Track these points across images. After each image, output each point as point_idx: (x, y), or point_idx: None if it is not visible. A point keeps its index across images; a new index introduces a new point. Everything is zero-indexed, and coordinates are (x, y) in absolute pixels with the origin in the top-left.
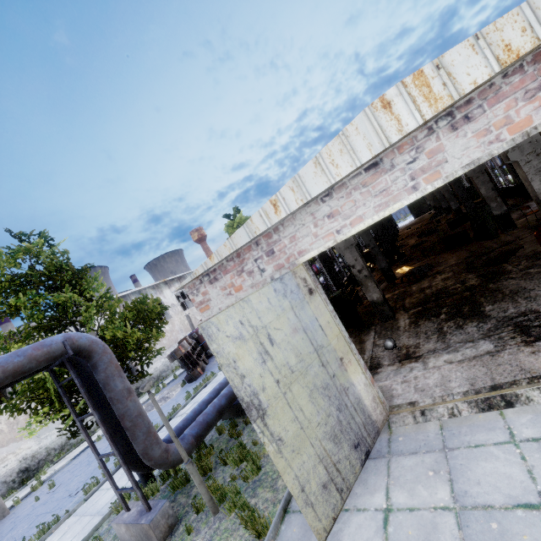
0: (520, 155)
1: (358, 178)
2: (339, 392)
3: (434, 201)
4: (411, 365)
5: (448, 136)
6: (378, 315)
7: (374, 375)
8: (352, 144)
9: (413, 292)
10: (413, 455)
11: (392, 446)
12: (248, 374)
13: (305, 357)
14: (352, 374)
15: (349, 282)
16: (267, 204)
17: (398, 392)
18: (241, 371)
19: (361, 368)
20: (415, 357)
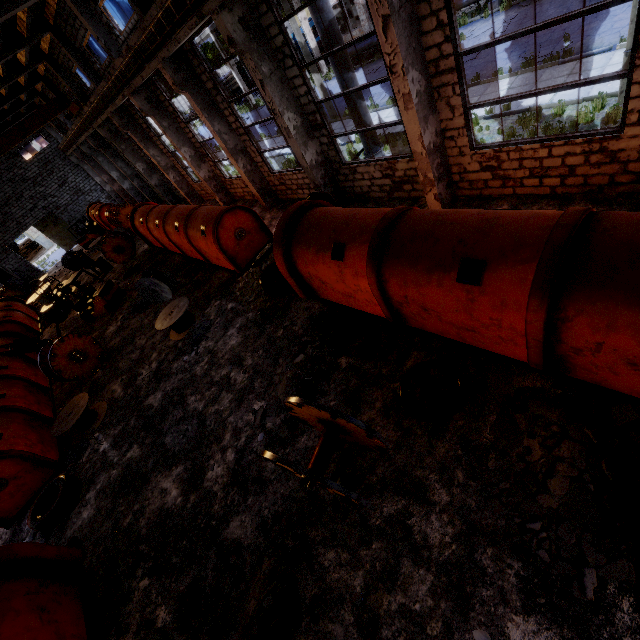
0: None
1: None
2: None
3: None
4: None
5: None
6: None
7: None
8: None
9: None
10: None
11: None
12: None
13: None
14: None
15: None
16: None
17: None
18: None
19: None
20: None
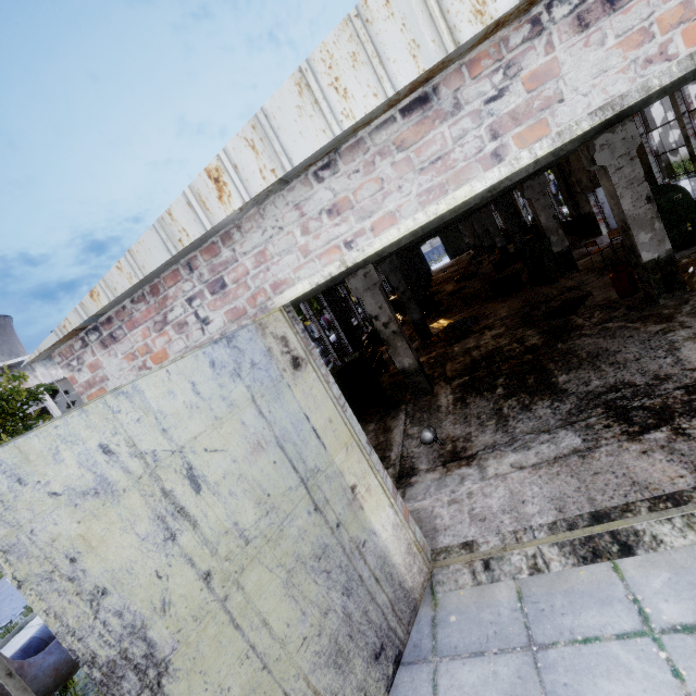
0: (610, 157)
1: (389, 131)
2: (348, 556)
3: (474, 238)
4: (461, 472)
5: (569, 42)
6: (410, 389)
7: (407, 489)
8: (378, 42)
9: (456, 355)
10: (478, 658)
11: (440, 636)
12: (116, 584)
13: (279, 502)
14: (372, 512)
15: (371, 340)
16: (201, 179)
17: (445, 522)
18: (94, 581)
19: (388, 496)
20: (466, 457)
